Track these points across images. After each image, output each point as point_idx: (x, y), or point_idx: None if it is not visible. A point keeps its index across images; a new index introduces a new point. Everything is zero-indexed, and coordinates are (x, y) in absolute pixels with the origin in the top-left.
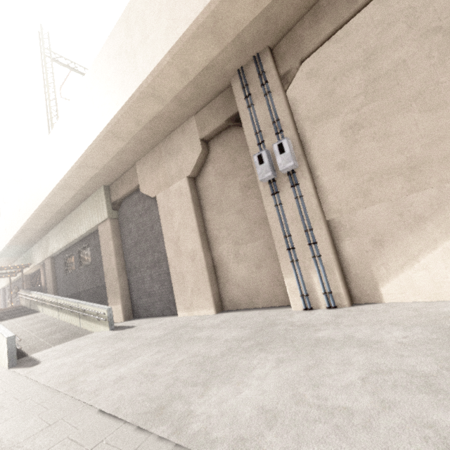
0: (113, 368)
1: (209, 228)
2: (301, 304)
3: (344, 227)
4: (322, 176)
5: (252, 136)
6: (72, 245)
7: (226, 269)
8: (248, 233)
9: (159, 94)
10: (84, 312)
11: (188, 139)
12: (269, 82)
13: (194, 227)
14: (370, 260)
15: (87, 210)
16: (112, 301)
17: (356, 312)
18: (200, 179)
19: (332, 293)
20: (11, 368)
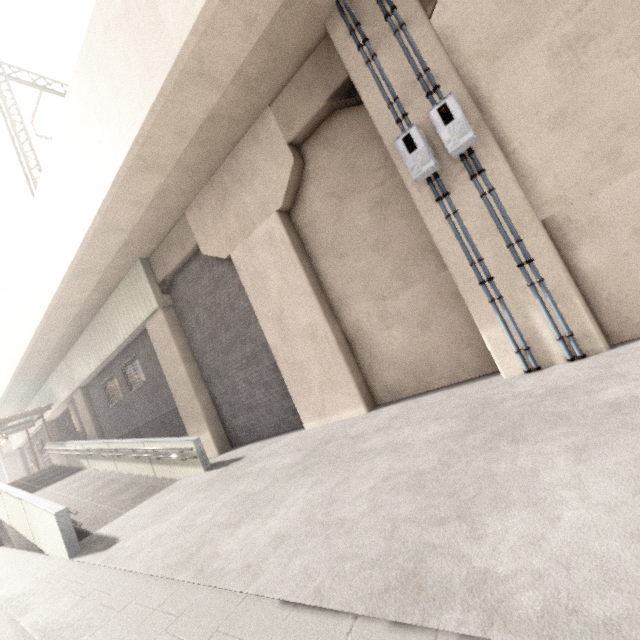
0: (253, 523)
1: (329, 286)
2: (519, 364)
3: (576, 224)
4: (522, 149)
5: (384, 111)
6: (109, 362)
7: (369, 342)
8: (397, 277)
9: (210, 71)
10: (156, 454)
11: (267, 149)
12: (399, 7)
13: (305, 288)
14: (635, 267)
15: (122, 303)
16: (193, 429)
17: (633, 353)
18: (298, 211)
19: (574, 335)
20: (74, 558)
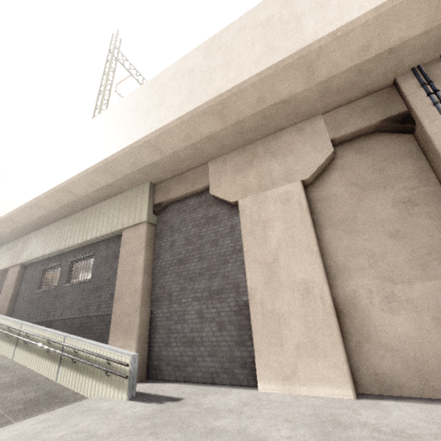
0: None
1: (330, 253)
2: None
3: None
4: None
5: None
6: (64, 252)
7: (364, 319)
8: (415, 266)
9: (316, 68)
10: (73, 355)
11: (309, 138)
12: None
13: (311, 246)
14: None
15: (112, 209)
16: (117, 342)
17: None
18: (316, 188)
19: None
20: None
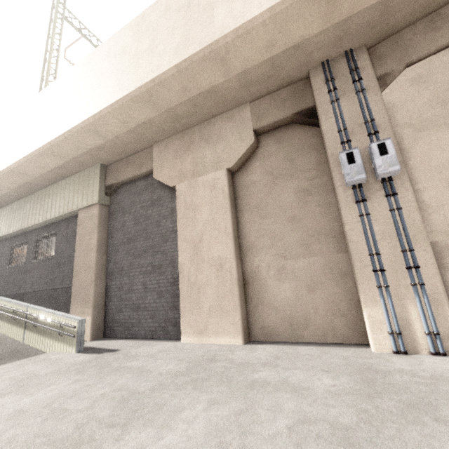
0: (145, 431)
1: (245, 234)
2: (390, 344)
3: None
4: (424, 191)
5: (334, 133)
6: (29, 230)
7: (261, 287)
8: (301, 245)
9: (229, 61)
10: (35, 321)
11: (237, 127)
12: (364, 80)
13: (228, 229)
14: None
15: (67, 190)
16: (77, 310)
17: None
18: (241, 175)
19: (440, 335)
20: None
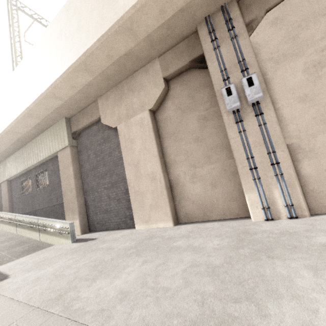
0: (104, 280)
1: (167, 154)
2: (262, 215)
3: (303, 150)
4: (282, 108)
5: (217, 74)
6: (29, 169)
7: (182, 188)
8: (205, 157)
9: (135, 30)
10: (44, 227)
11: (151, 78)
12: (236, 28)
13: (154, 152)
14: None
15: (47, 139)
16: (69, 217)
17: (325, 221)
18: (160, 113)
19: (294, 205)
20: None
